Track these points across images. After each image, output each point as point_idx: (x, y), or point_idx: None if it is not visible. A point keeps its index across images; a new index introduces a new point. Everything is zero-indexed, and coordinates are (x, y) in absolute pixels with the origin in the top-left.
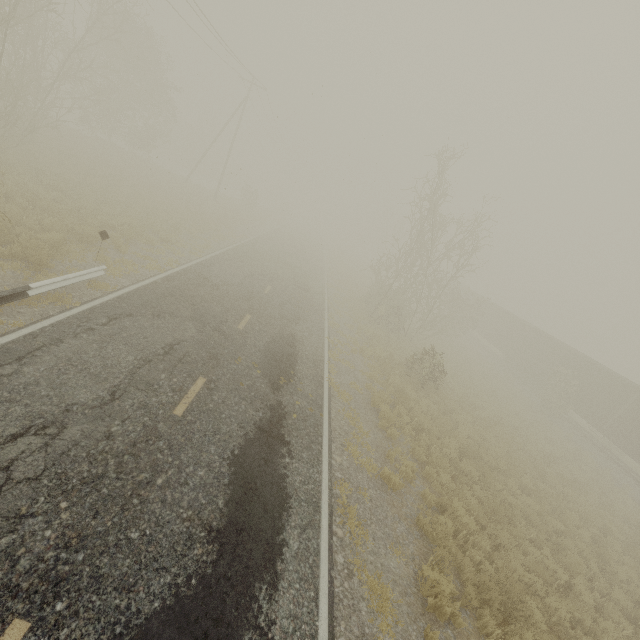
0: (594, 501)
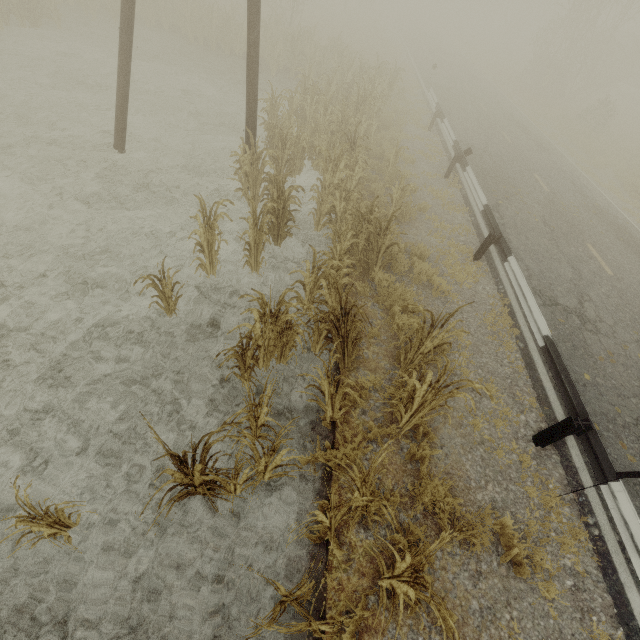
0: None
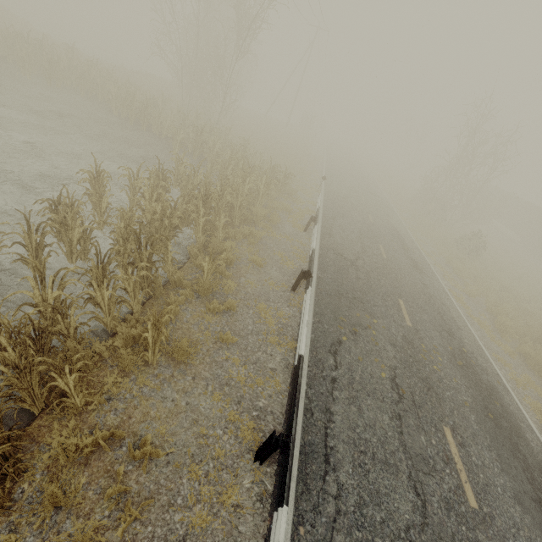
0: None
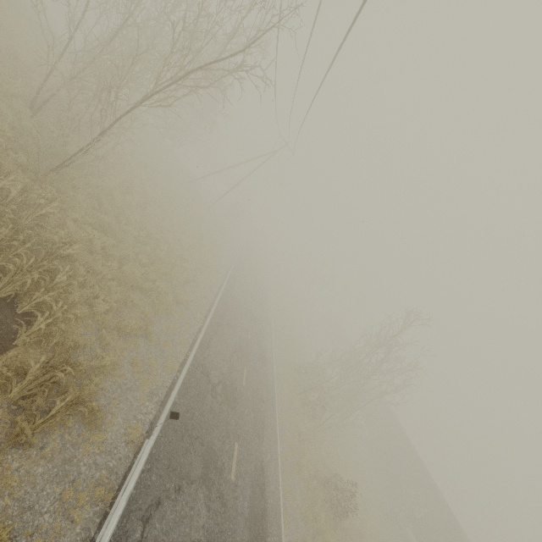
0: None
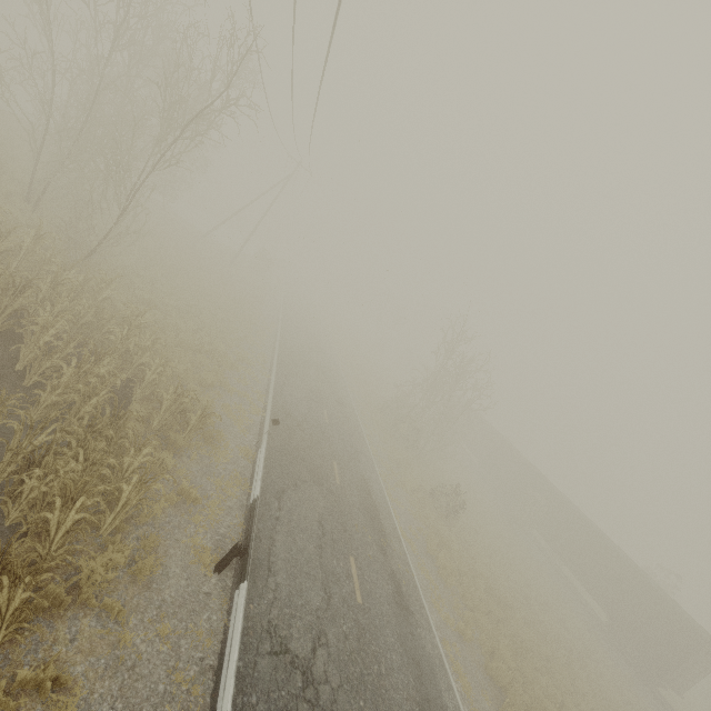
0: (556, 620)
